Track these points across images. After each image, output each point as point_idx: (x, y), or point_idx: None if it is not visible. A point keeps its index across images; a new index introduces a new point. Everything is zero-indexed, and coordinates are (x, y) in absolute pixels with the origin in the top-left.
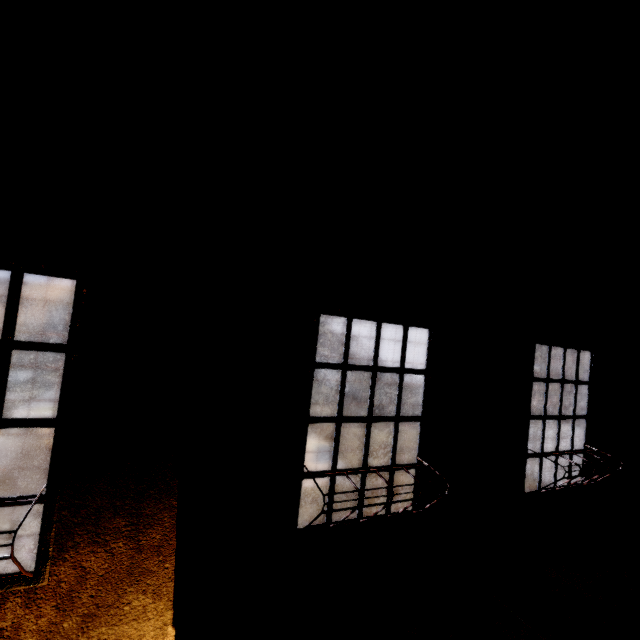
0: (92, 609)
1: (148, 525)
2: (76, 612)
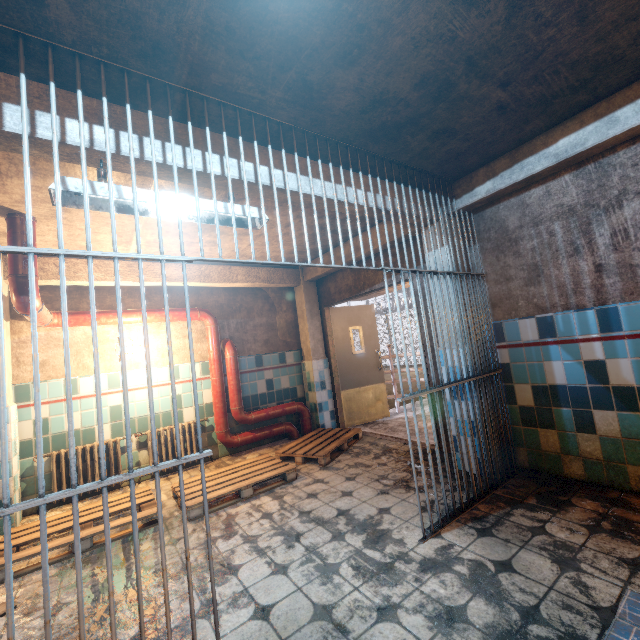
0: None
1: None
2: None
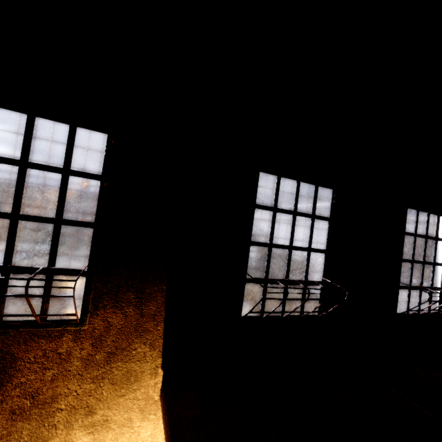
0: (113, 349)
1: (148, 300)
2: (103, 350)
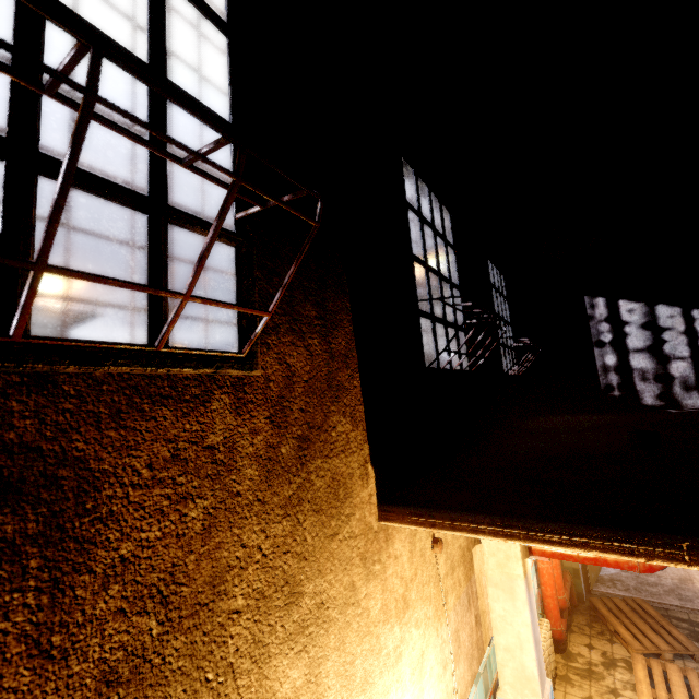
0: (305, 430)
1: (333, 325)
2: (290, 432)
